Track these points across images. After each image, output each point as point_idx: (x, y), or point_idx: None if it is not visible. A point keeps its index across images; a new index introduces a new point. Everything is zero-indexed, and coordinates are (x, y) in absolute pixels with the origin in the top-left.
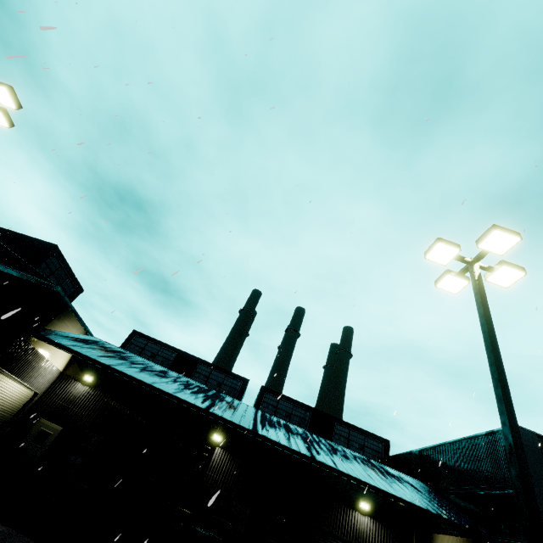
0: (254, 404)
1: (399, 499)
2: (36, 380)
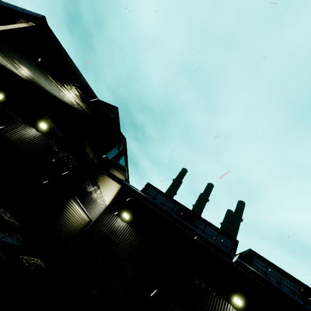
0: None
1: None
2: (93, 211)
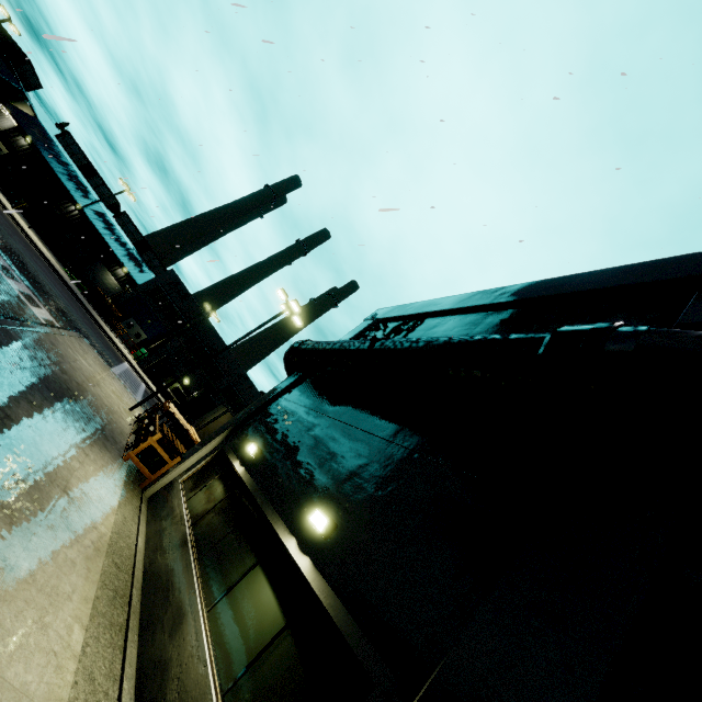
0: (115, 215)
1: (115, 253)
2: (2, 123)
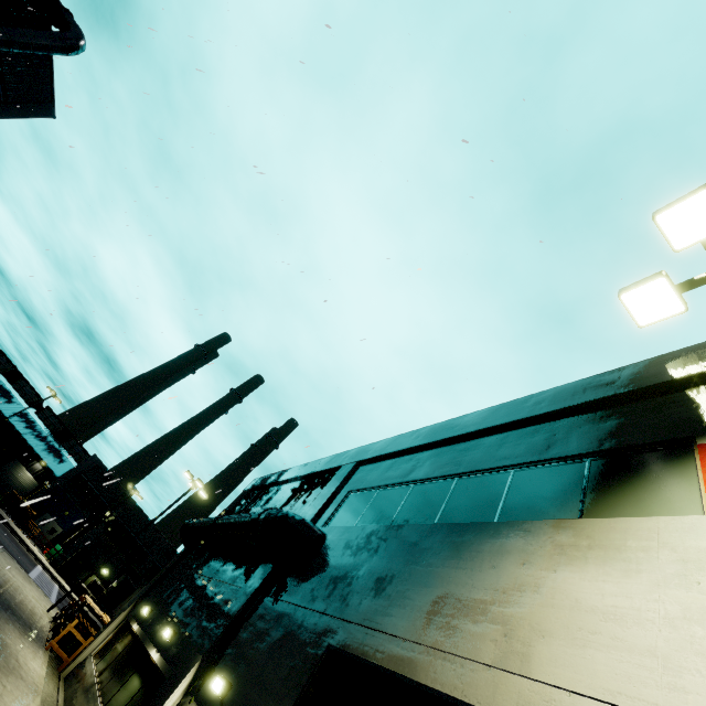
0: (37, 411)
1: (34, 450)
2: None
